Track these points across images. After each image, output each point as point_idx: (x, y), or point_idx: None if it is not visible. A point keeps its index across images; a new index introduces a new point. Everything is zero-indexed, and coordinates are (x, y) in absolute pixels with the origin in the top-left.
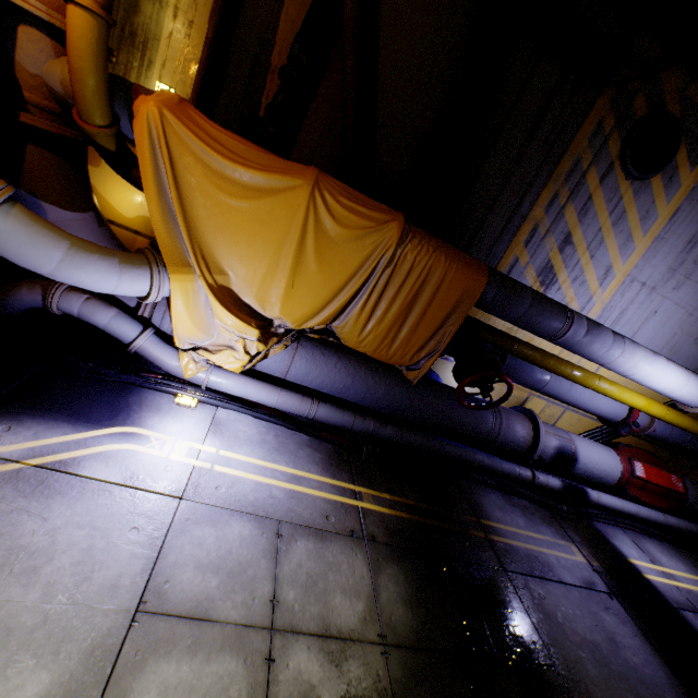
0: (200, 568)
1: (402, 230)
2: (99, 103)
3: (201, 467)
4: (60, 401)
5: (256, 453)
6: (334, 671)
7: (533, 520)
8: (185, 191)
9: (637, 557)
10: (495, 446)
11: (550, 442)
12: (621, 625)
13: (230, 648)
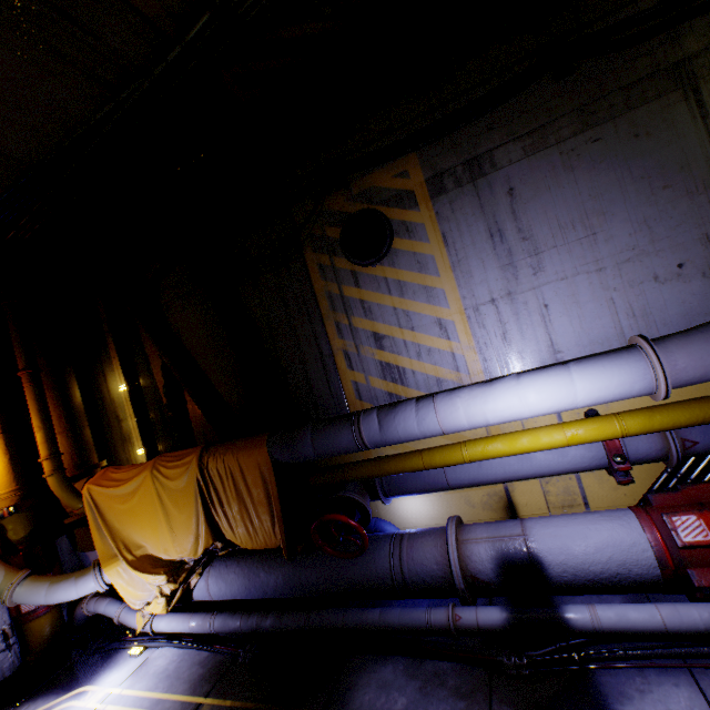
0: None
1: (203, 457)
2: (73, 500)
3: (98, 709)
4: (67, 678)
5: (148, 684)
6: None
7: (431, 695)
8: (109, 515)
9: None
10: (413, 589)
11: (480, 552)
12: None
13: None
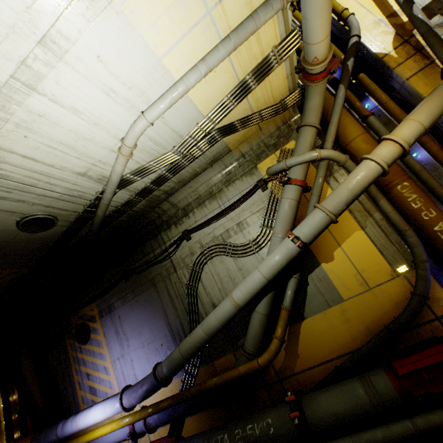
0: None
1: None
2: None
3: None
4: None
5: None
6: None
7: None
8: None
9: None
10: None
11: None
12: None
13: None
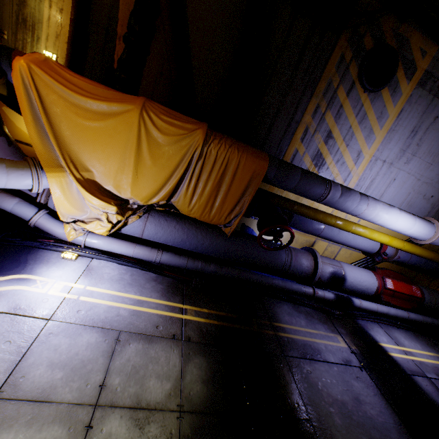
0: (51, 366)
1: (207, 135)
2: None
3: (70, 298)
4: None
5: (114, 287)
6: (137, 432)
7: (312, 321)
8: (54, 118)
9: (386, 342)
10: (289, 274)
11: (326, 269)
12: (365, 388)
13: (60, 420)
